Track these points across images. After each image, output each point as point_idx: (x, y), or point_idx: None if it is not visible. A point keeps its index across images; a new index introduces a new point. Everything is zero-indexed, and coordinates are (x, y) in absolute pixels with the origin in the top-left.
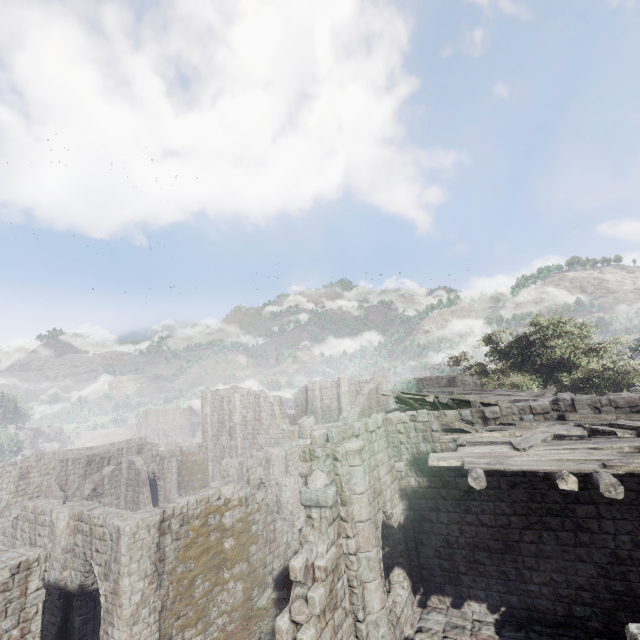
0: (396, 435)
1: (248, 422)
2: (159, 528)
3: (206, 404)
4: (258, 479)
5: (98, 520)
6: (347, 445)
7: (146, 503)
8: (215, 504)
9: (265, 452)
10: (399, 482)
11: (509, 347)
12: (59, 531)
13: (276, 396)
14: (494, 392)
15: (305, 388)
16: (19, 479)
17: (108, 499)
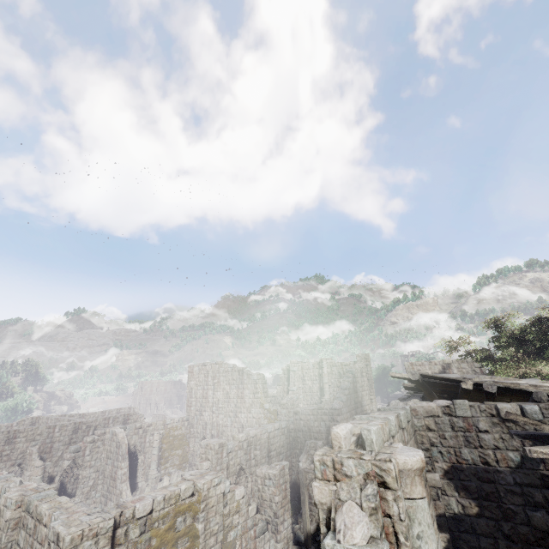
0: (426, 433)
1: (231, 399)
2: (111, 538)
3: (192, 378)
4: (238, 464)
5: (43, 516)
6: (400, 458)
7: (123, 480)
8: (187, 502)
9: (247, 433)
10: (434, 503)
11: (522, 331)
12: (2, 523)
13: (259, 374)
14: (525, 382)
15: (287, 367)
16: (5, 443)
17: (87, 472)
